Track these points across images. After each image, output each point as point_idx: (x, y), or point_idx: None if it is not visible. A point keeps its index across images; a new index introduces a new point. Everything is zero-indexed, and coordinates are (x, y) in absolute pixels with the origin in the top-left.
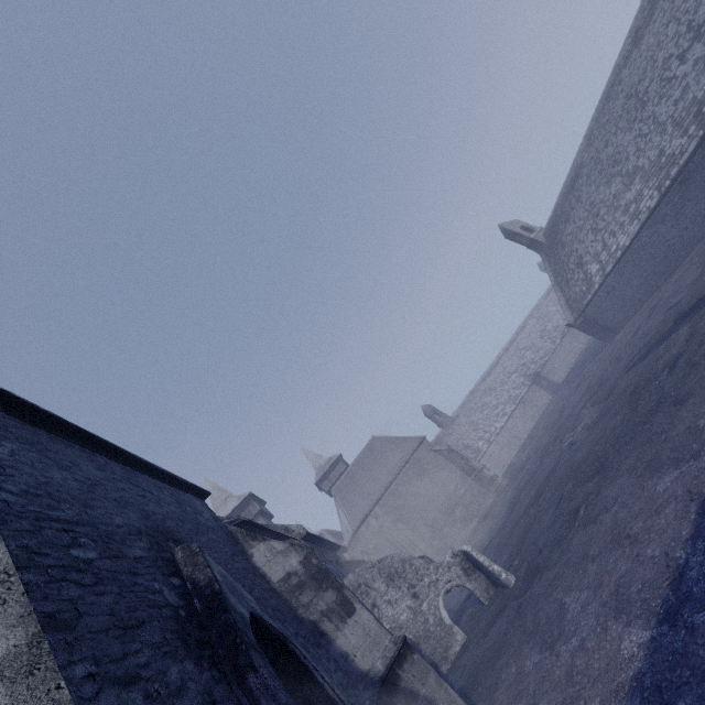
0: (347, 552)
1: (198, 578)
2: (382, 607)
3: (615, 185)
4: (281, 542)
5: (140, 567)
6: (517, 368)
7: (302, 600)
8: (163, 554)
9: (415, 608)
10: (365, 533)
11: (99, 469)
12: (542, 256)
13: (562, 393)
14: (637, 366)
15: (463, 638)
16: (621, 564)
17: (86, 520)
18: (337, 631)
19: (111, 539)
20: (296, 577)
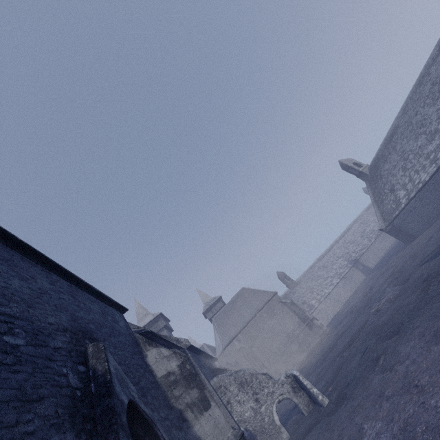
0: (217, 361)
1: (98, 369)
2: (234, 404)
3: (420, 140)
4: (167, 350)
5: (56, 355)
6: (343, 254)
7: (175, 393)
8: (78, 347)
9: (256, 409)
10: (230, 350)
11: (51, 283)
12: (366, 182)
13: (373, 275)
14: (429, 262)
15: (287, 437)
16: (410, 407)
17: (26, 316)
18: (195, 420)
19: (41, 332)
20: (174, 376)
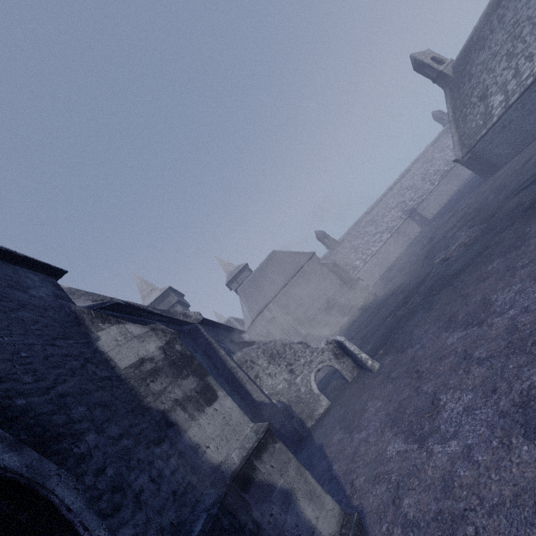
0: (247, 334)
1: None
2: (263, 378)
3: None
4: (140, 326)
5: None
6: (397, 204)
7: (153, 388)
8: None
9: (291, 381)
10: (261, 322)
11: None
12: (446, 91)
13: (432, 225)
14: (532, 186)
15: (327, 404)
16: (531, 373)
17: None
18: (191, 421)
19: None
20: (152, 363)
